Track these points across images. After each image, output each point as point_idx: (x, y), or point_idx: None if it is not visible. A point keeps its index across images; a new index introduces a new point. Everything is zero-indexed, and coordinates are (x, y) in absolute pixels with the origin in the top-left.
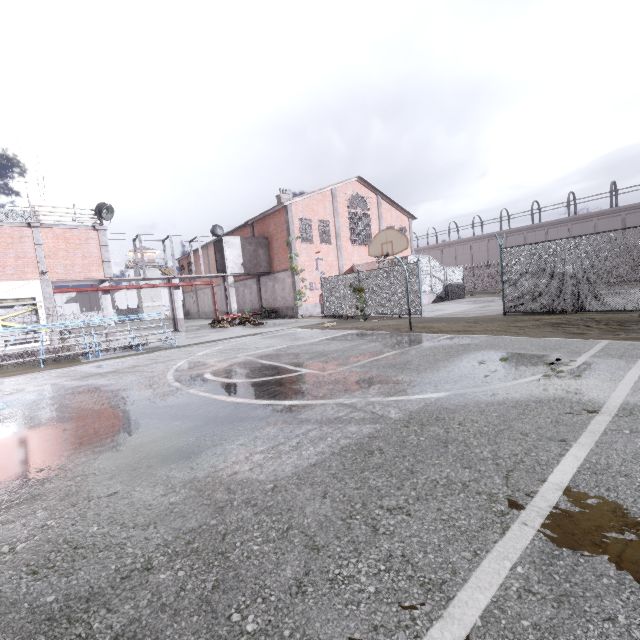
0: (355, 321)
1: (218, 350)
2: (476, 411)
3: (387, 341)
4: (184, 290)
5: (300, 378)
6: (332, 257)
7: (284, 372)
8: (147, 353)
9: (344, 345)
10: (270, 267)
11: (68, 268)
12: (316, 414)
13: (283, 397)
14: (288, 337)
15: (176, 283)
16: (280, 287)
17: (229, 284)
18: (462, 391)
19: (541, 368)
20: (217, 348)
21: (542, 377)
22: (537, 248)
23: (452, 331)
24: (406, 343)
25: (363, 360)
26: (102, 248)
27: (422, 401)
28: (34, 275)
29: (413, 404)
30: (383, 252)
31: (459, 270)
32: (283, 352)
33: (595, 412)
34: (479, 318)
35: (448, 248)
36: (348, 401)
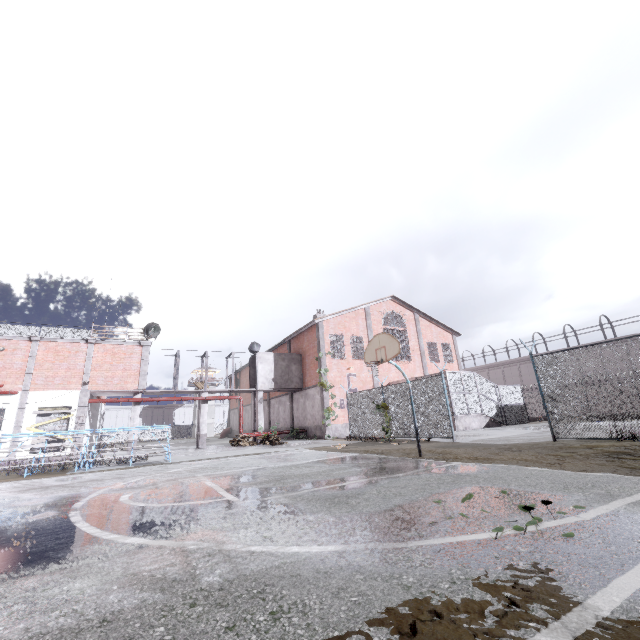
0: (375, 444)
1: (193, 468)
2: (334, 587)
3: (374, 466)
4: (230, 407)
5: (204, 506)
6: (366, 373)
7: (204, 497)
8: (131, 468)
9: (320, 469)
10: (302, 383)
11: (108, 379)
12: (125, 562)
13: (140, 531)
14: (281, 457)
15: (204, 397)
16: (310, 404)
17: (258, 399)
18: (364, 545)
19: (528, 517)
20: (196, 466)
21: (514, 532)
22: (576, 354)
23: (467, 458)
24: (392, 470)
25: (310, 488)
26: (142, 362)
27: (285, 557)
28: (77, 385)
29: (263, 561)
30: (377, 358)
31: (516, 389)
32: (247, 473)
33: (545, 621)
34: (518, 444)
35: (509, 367)
36: (195, 545)
